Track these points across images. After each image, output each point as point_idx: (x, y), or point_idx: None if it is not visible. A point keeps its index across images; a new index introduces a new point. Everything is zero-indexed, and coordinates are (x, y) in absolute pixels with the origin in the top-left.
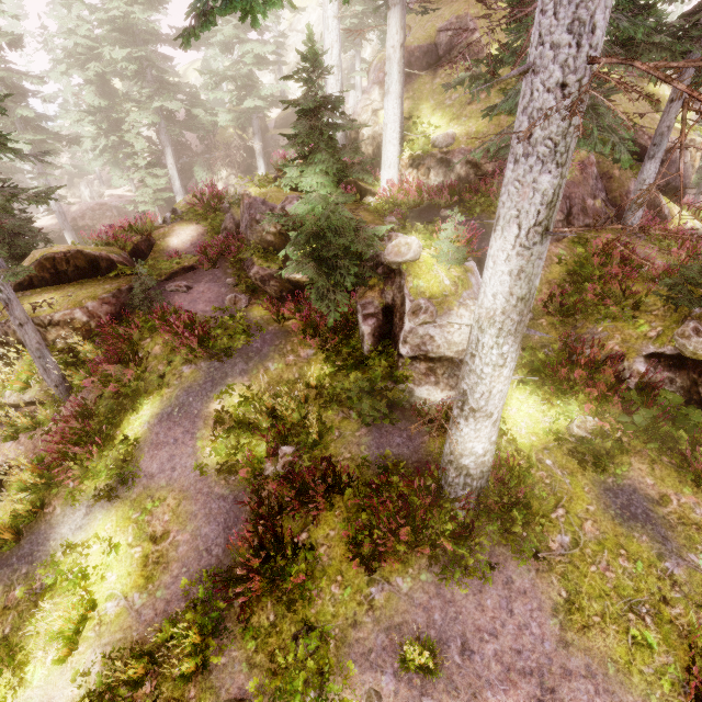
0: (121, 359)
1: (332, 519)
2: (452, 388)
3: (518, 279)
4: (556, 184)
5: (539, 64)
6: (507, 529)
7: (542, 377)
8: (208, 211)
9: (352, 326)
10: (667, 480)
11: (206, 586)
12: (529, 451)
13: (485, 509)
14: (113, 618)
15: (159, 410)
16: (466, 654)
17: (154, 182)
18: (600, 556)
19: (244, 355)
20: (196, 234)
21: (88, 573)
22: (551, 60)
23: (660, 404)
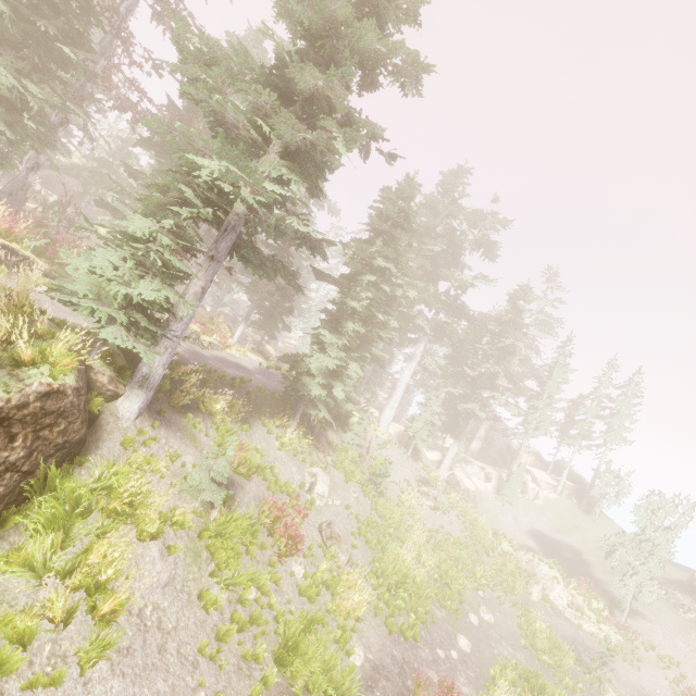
0: None
1: None
2: None
3: None
4: None
5: None
6: None
7: None
8: None
9: None
10: None
11: None
12: None
13: None
14: None
15: None
16: None
17: None
18: None
19: None
20: None
21: None
22: None
23: None
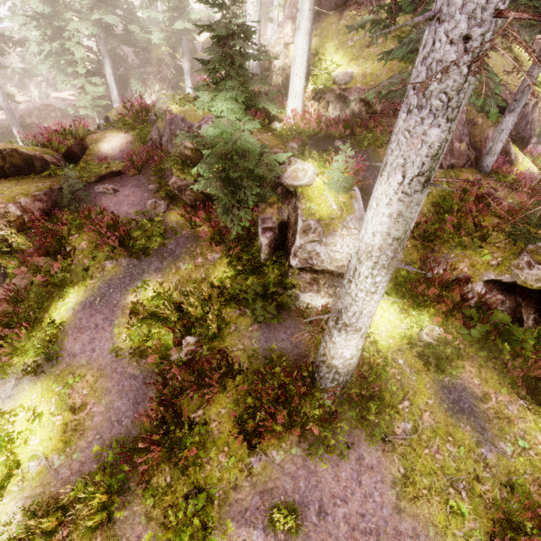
0: (49, 252)
1: (224, 399)
2: (330, 296)
3: (397, 221)
4: (443, 138)
5: (445, 11)
6: (363, 416)
7: (403, 290)
8: (137, 121)
9: (253, 236)
10: (490, 382)
11: (115, 451)
12: (386, 351)
13: (347, 398)
14: (34, 475)
15: (83, 299)
16: (322, 515)
17: (93, 90)
18: (433, 441)
19: (159, 255)
20: (125, 142)
21: (13, 437)
22: (458, 9)
23: (493, 322)
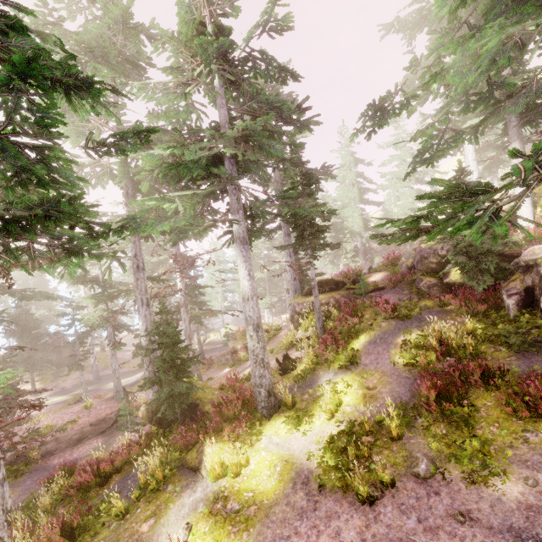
0: (352, 314)
1: (488, 397)
2: None
3: None
4: None
5: None
6: None
7: None
8: (390, 265)
9: (499, 305)
10: None
11: (400, 409)
12: None
13: None
14: (349, 412)
15: (369, 340)
16: None
17: (353, 265)
18: None
19: (417, 319)
20: (384, 276)
21: (338, 392)
22: None
23: None
